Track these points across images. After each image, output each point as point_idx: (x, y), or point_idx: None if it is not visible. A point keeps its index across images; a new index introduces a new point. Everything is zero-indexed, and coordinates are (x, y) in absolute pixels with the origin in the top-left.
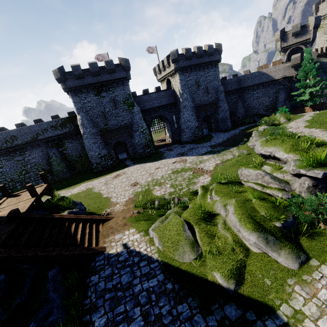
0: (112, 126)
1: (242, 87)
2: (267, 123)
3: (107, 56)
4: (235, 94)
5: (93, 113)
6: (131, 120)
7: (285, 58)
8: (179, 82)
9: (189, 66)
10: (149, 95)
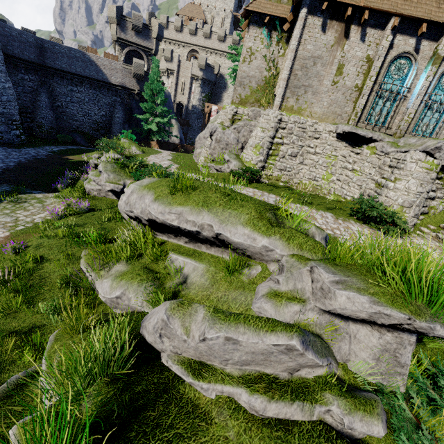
0: None
1: (50, 66)
2: (117, 150)
3: None
4: (32, 72)
5: None
6: None
7: (123, 58)
8: None
9: None
10: None
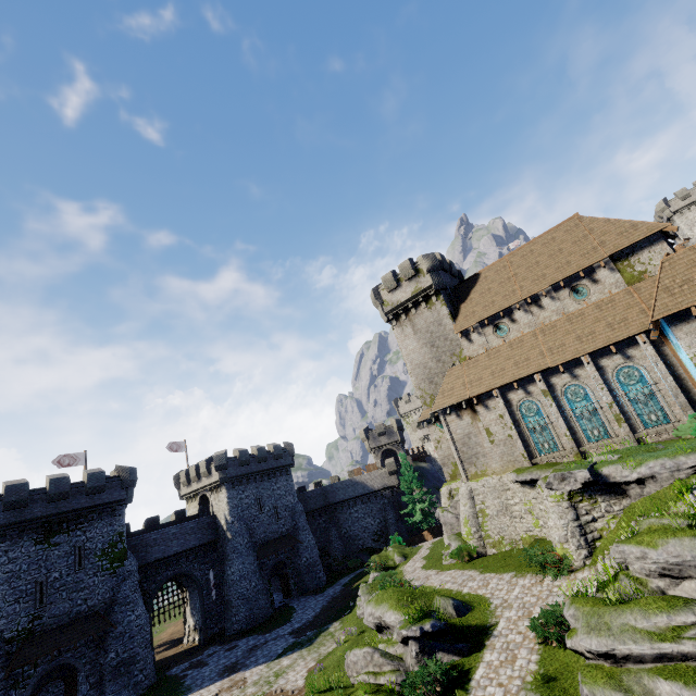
0: (52, 619)
1: (333, 503)
2: (378, 567)
3: (83, 457)
4: (323, 514)
5: (11, 588)
6: (110, 596)
7: (380, 461)
8: (227, 501)
9: (246, 474)
10: (164, 529)
